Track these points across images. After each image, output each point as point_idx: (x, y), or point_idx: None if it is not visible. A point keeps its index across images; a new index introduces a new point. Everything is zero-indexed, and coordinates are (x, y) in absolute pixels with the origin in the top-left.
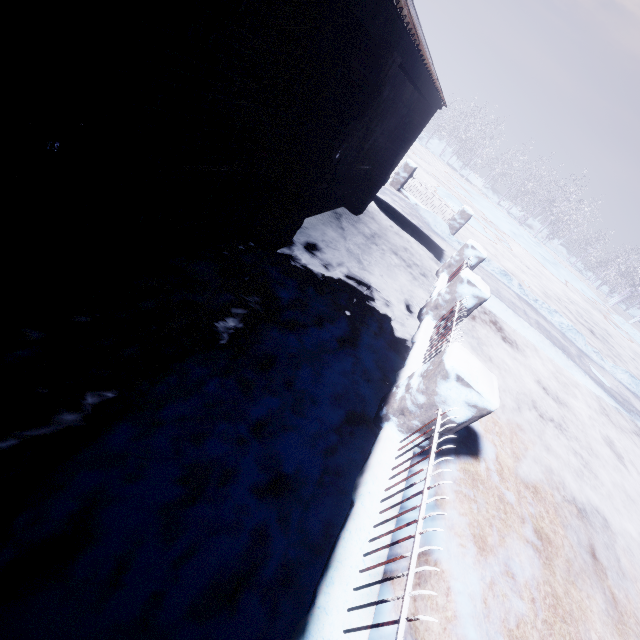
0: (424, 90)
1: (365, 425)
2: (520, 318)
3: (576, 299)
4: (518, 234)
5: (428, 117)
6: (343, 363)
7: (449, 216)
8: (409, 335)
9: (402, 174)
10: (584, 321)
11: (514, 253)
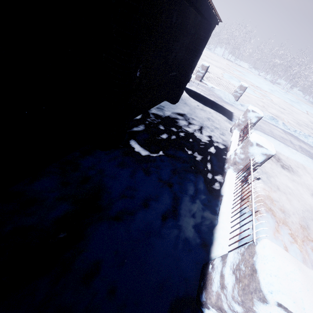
0: (203, 10)
1: (188, 311)
2: (289, 148)
3: None
4: (273, 90)
5: (210, 31)
6: (165, 241)
7: (232, 89)
8: (218, 188)
9: (201, 71)
10: None
11: (274, 102)
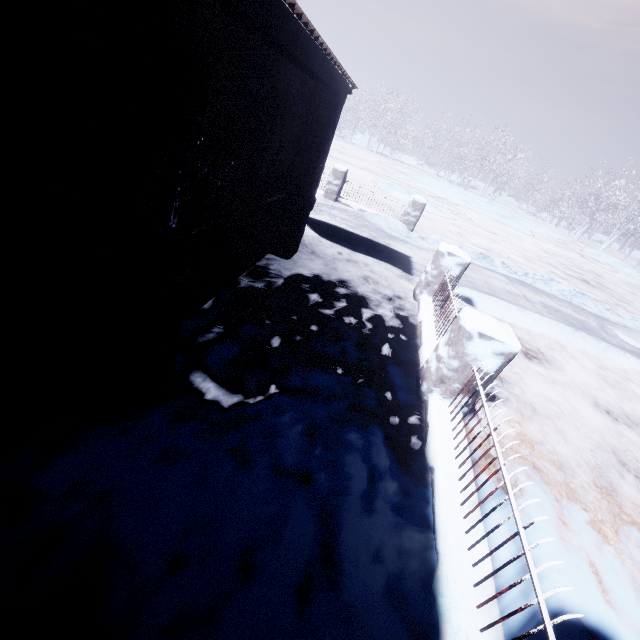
0: (315, 67)
1: None
2: (527, 311)
3: (550, 248)
4: (469, 200)
5: (337, 107)
6: None
7: (399, 208)
8: (418, 449)
9: (334, 182)
10: (571, 271)
11: (475, 223)
